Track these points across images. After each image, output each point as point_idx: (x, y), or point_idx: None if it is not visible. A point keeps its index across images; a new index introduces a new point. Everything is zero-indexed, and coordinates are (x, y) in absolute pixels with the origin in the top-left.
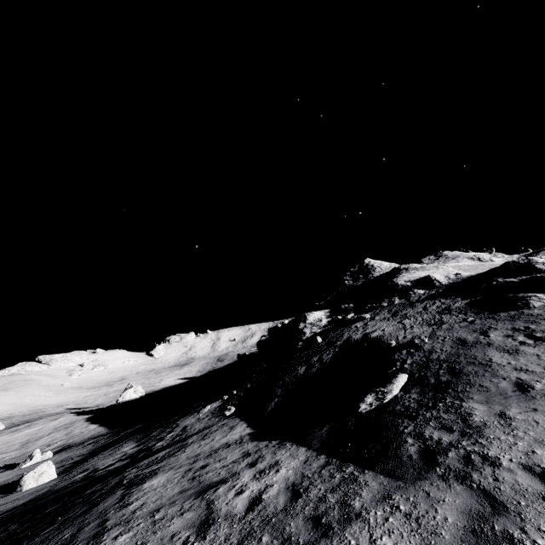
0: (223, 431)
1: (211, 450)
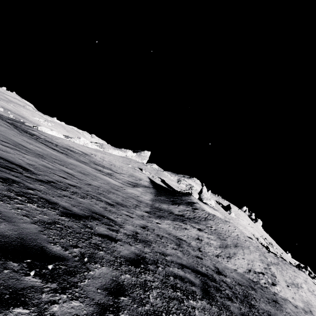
0: None
1: None
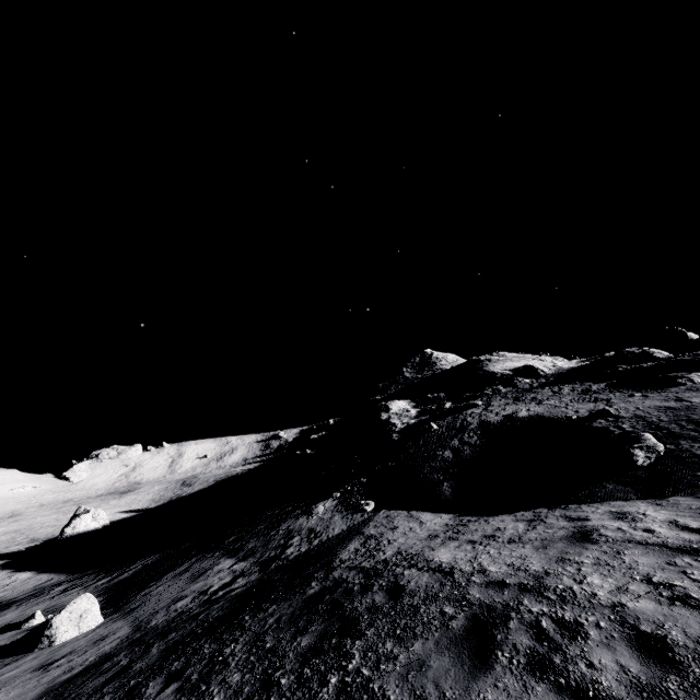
0: (405, 520)
1: (442, 530)
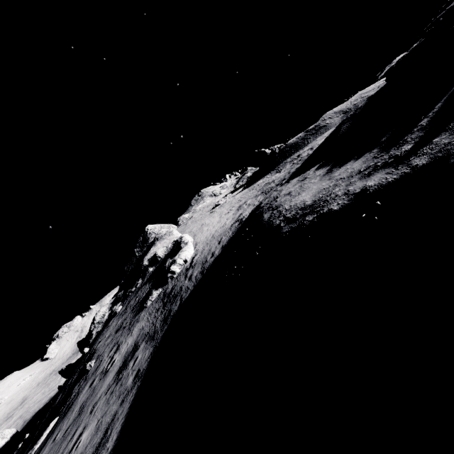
0: None
1: None
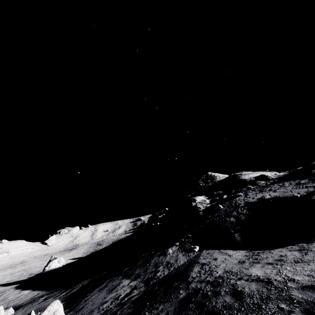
0: (219, 254)
1: (245, 258)
